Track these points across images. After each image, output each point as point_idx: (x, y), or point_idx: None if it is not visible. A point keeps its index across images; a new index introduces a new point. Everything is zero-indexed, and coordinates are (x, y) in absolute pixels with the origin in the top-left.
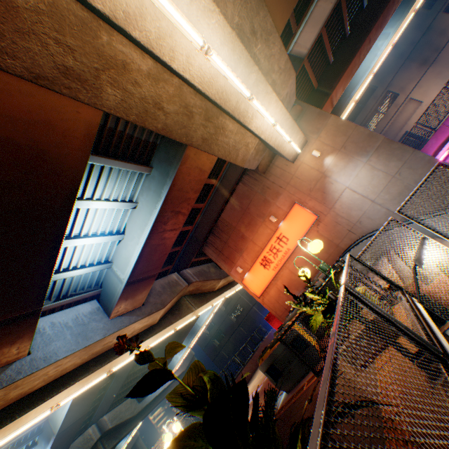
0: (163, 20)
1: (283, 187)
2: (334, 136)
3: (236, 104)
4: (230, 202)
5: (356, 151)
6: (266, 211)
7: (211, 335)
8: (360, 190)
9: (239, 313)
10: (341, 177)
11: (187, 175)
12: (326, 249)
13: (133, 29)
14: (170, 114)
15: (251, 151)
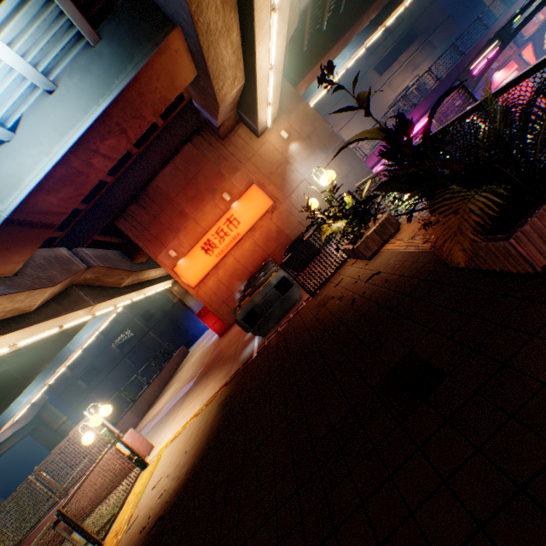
0: None
1: (244, 163)
2: (303, 124)
3: (263, 2)
4: (171, 165)
5: (319, 146)
6: (219, 187)
7: (77, 375)
8: (316, 185)
9: (128, 341)
10: (302, 168)
11: (157, 77)
12: (277, 239)
13: None
14: None
15: (234, 93)
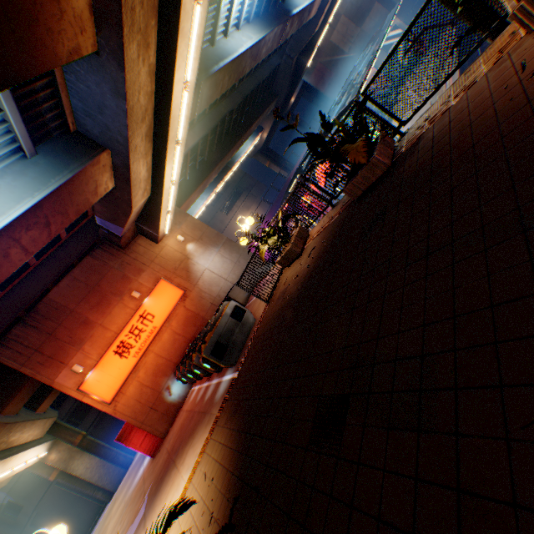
0: (187, 50)
1: (148, 264)
2: (194, 230)
3: (173, 138)
4: (69, 277)
5: (211, 243)
6: (127, 288)
7: None
8: (217, 271)
9: None
10: (202, 260)
11: (87, 181)
12: (195, 322)
13: (180, 38)
14: (140, 103)
15: (144, 201)
